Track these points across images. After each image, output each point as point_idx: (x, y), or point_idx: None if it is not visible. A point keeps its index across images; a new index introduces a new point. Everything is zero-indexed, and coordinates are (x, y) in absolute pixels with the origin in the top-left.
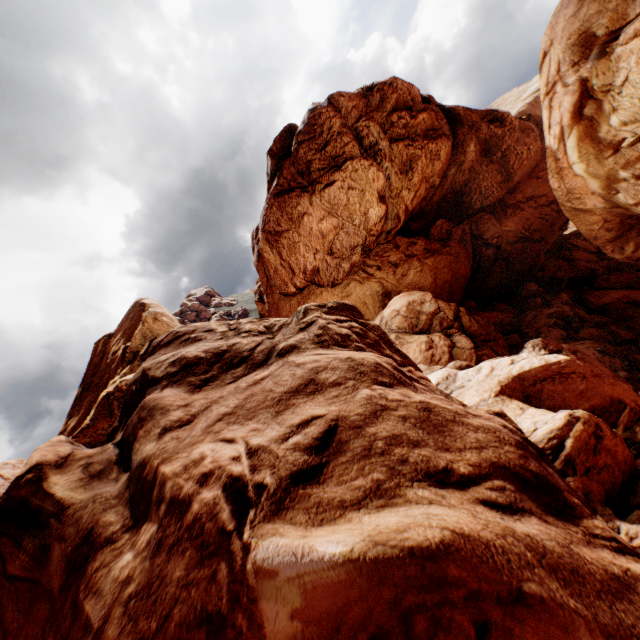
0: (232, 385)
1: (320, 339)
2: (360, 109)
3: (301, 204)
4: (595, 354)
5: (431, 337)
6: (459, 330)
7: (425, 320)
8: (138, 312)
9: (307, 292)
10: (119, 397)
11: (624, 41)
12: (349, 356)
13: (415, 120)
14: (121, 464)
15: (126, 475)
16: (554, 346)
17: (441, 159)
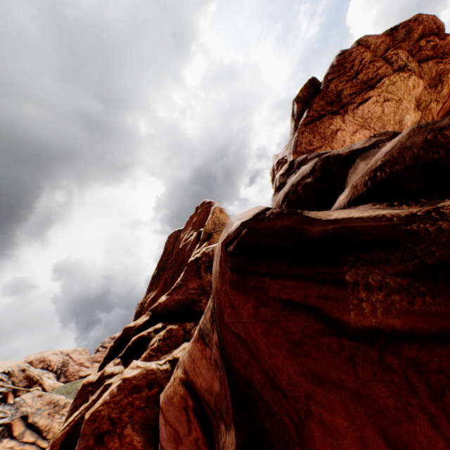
0: None
1: None
2: (387, 43)
3: (333, 124)
4: None
5: None
6: None
7: None
8: (205, 208)
9: None
10: (205, 261)
11: None
12: None
13: (443, 41)
14: (412, 201)
15: None
16: None
17: None
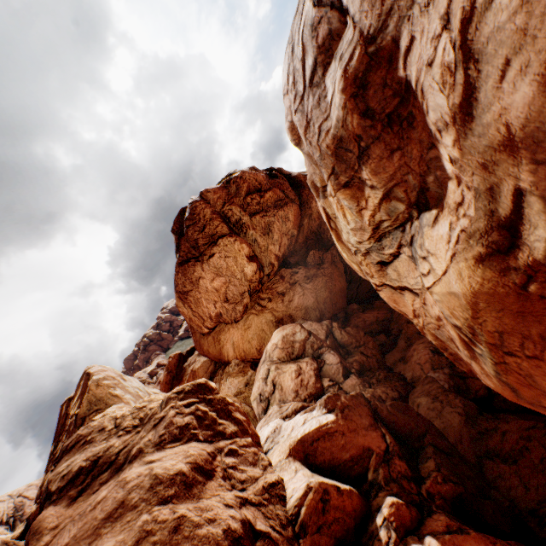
0: (93, 496)
1: (161, 438)
2: (223, 198)
3: (196, 271)
4: (429, 353)
5: (300, 364)
6: (331, 345)
7: (299, 347)
8: (86, 380)
9: (218, 329)
10: None
11: (329, 194)
12: (156, 472)
13: (264, 198)
14: None
15: None
16: (331, 404)
17: (291, 219)
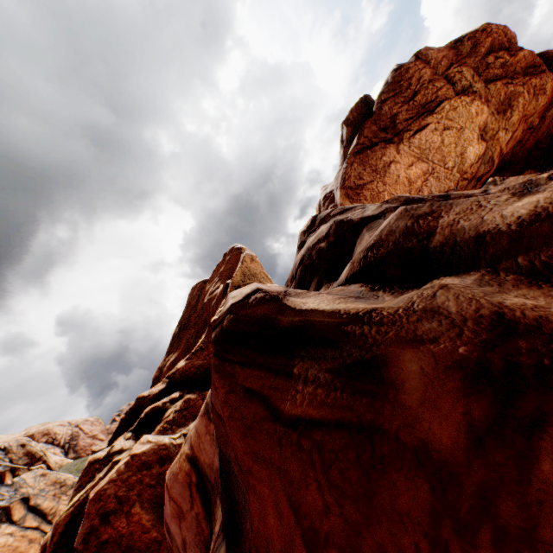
0: None
1: None
2: (450, 58)
3: (386, 154)
4: None
5: None
6: None
7: None
8: (234, 255)
9: None
10: None
11: None
12: None
13: (514, 58)
14: (388, 288)
15: (438, 280)
16: None
17: (546, 93)
